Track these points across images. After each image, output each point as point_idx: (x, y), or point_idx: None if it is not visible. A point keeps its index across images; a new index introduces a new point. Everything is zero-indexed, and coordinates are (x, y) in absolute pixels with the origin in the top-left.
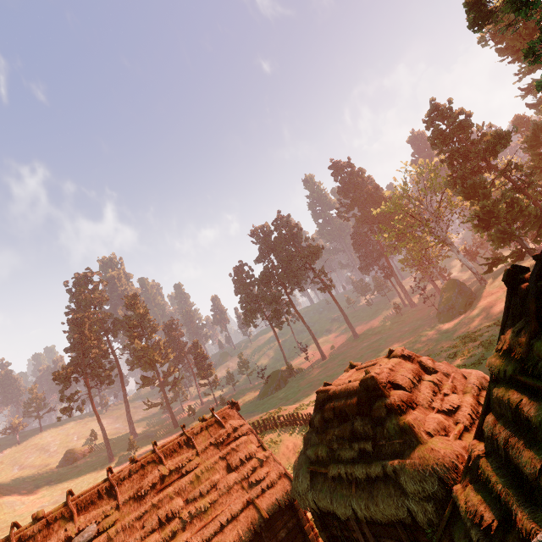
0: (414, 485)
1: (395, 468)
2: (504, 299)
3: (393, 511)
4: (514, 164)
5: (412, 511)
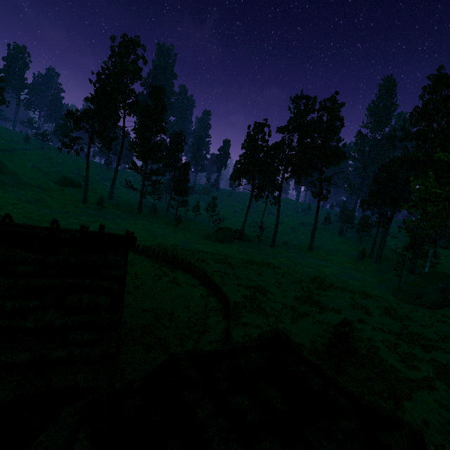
0: None
1: None
2: None
3: None
4: None
5: None
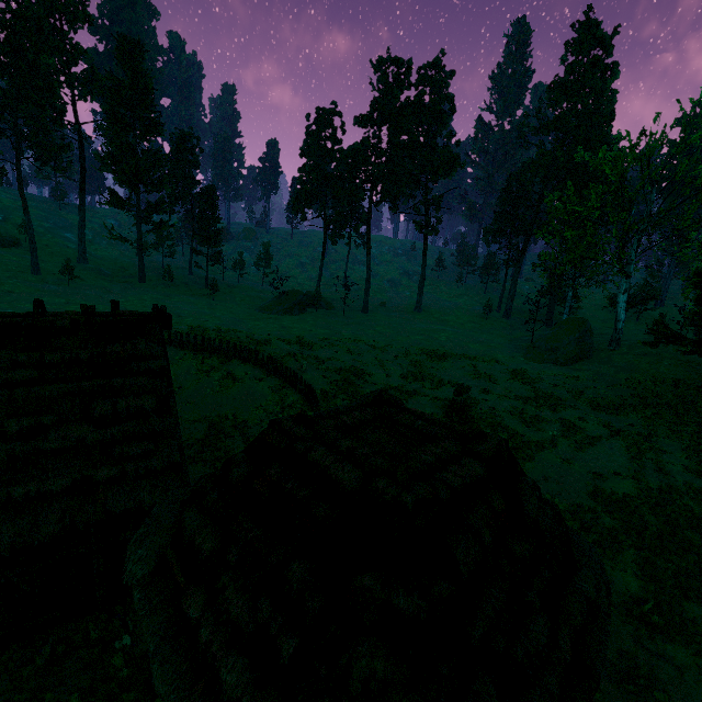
0: None
1: None
2: (623, 382)
3: None
4: None
5: None
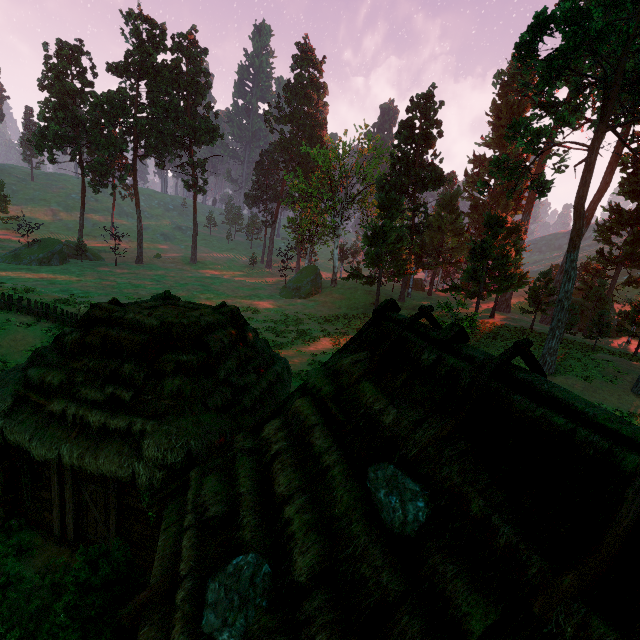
0: (156, 452)
1: (146, 430)
2: (337, 306)
3: (113, 469)
4: (426, 209)
5: (137, 474)
